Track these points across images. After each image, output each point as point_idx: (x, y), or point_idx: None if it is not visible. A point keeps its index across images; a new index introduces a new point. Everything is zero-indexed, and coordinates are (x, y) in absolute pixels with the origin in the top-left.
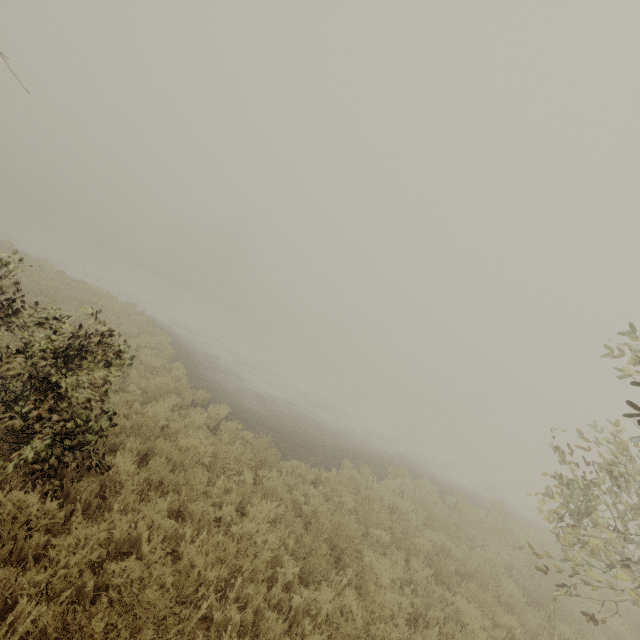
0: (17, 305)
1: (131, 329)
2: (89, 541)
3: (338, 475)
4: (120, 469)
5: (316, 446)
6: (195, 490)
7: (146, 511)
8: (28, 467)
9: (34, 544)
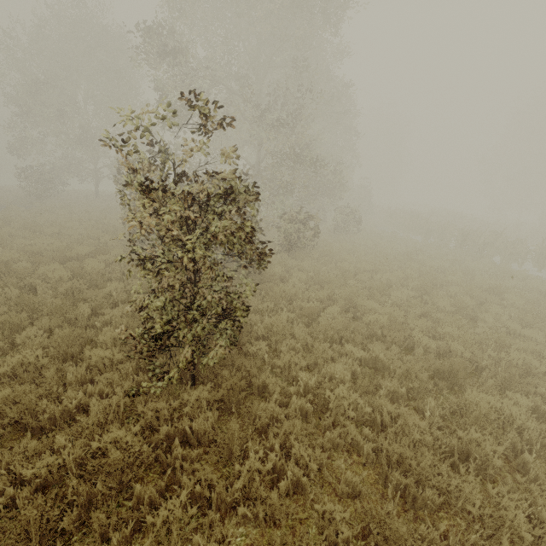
0: None
1: None
2: None
3: None
4: None
5: None
6: None
7: None
8: None
9: None
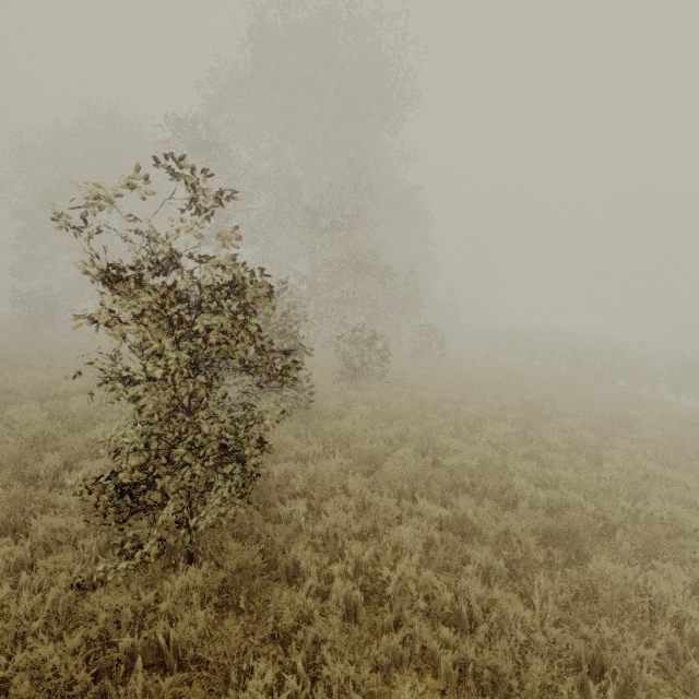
0: None
1: None
2: None
3: None
4: None
5: None
6: None
7: None
8: None
9: None
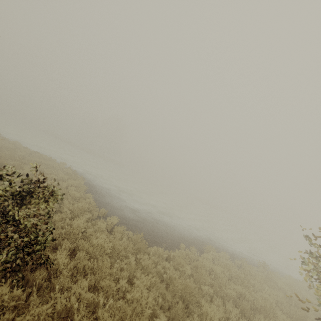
0: (1, 166)
1: (63, 176)
2: (41, 315)
3: (180, 254)
4: (59, 262)
5: (165, 236)
6: (103, 272)
7: (75, 289)
8: (3, 266)
9: (5, 320)
